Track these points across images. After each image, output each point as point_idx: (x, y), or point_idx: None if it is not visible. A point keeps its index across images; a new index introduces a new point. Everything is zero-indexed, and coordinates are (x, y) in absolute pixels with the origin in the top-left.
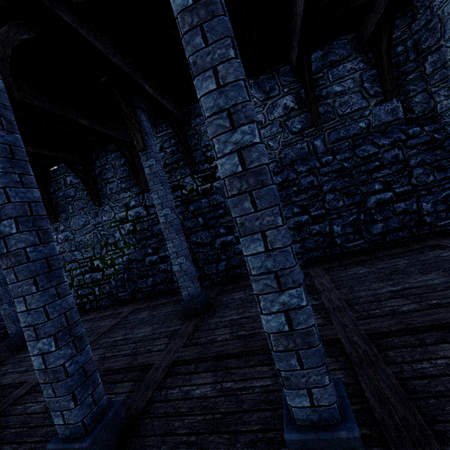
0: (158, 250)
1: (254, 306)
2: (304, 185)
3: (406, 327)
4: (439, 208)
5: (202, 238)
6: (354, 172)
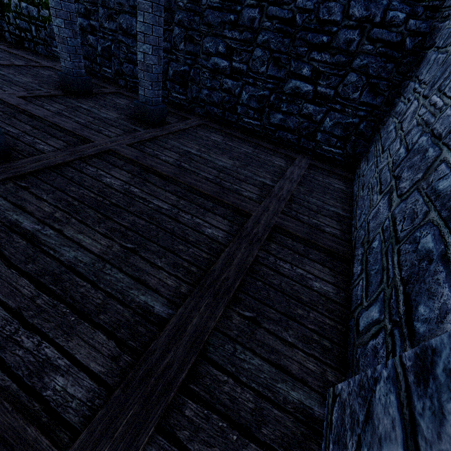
0: (90, 15)
1: (109, 110)
2: (243, 19)
3: (133, 159)
4: (336, 132)
5: (128, 26)
6: (299, 36)
